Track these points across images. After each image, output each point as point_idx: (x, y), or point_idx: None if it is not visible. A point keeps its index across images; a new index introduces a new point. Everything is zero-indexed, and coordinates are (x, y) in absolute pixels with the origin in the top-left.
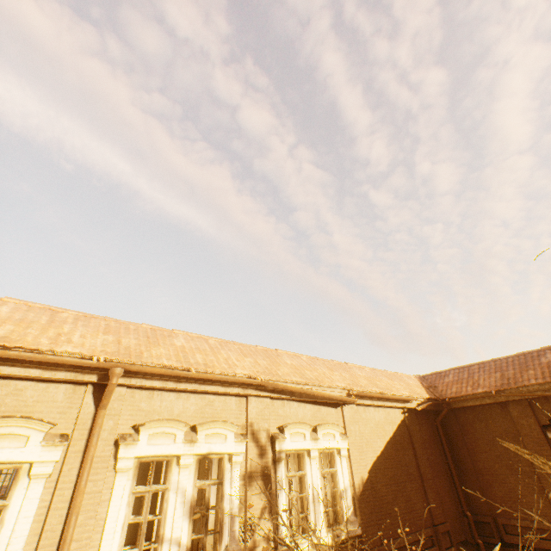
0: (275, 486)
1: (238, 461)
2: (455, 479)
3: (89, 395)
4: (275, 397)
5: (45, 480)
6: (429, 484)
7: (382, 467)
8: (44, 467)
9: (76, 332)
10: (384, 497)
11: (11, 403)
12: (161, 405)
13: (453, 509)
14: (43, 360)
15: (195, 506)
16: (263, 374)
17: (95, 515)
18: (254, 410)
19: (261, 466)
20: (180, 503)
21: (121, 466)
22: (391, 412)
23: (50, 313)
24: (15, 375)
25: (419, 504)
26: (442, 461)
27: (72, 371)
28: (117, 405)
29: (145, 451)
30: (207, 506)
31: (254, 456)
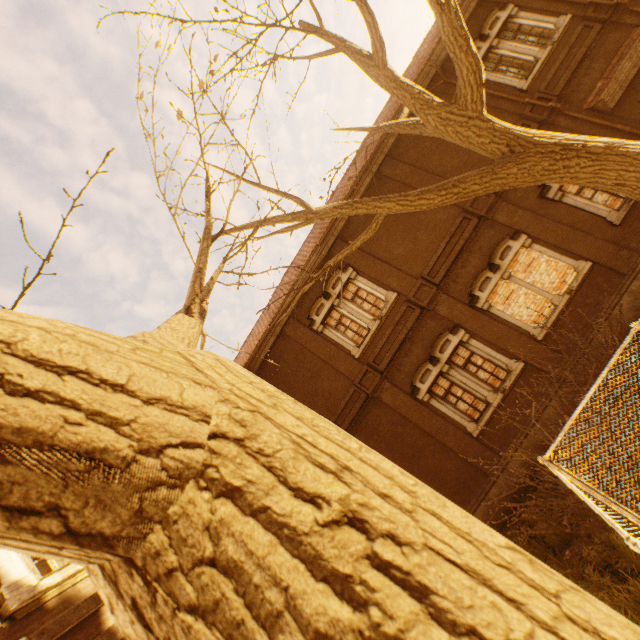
0: None
1: None
2: None
3: None
4: None
5: None
6: None
7: None
8: None
9: None
10: None
11: None
12: None
13: None
14: None
15: None
16: None
17: None
18: None
19: None
20: None
21: None
22: None
23: None
24: None
25: None
26: None
27: None
28: None
29: None
30: None
31: None
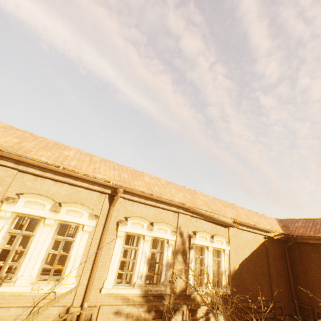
0: (188, 260)
1: (171, 243)
2: (291, 281)
3: (107, 199)
4: (193, 216)
5: (88, 233)
6: (273, 279)
7: (247, 264)
8: (88, 228)
9: (101, 168)
10: (246, 280)
11: (76, 197)
12: (137, 209)
13: (286, 296)
14: (90, 180)
15: (149, 260)
16: (189, 203)
17: (108, 253)
18: (181, 220)
19: (182, 249)
20: (143, 257)
21: (119, 234)
22: (257, 236)
23: (89, 157)
24: (77, 185)
25: (266, 288)
26: (284, 269)
27: (100, 186)
28: (118, 206)
29: (129, 230)
30: (155, 261)
31: (179, 243)
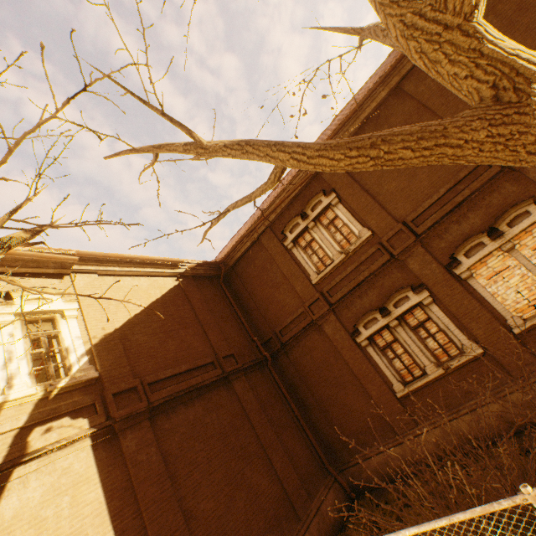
0: None
1: None
2: (242, 319)
3: None
4: None
5: None
6: (210, 327)
7: (144, 322)
8: None
9: None
10: (145, 344)
11: None
12: None
13: (243, 341)
14: None
15: None
16: None
17: None
18: None
19: None
20: None
21: None
22: (160, 280)
23: None
24: None
25: (199, 343)
26: (230, 311)
27: None
28: None
29: None
30: None
31: None
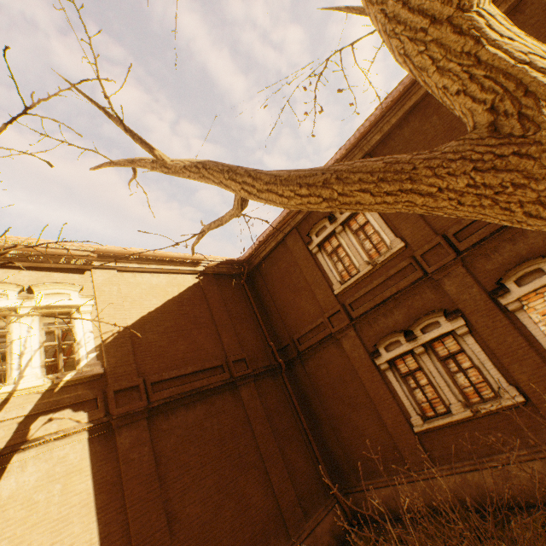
0: None
1: None
2: (261, 322)
3: None
4: None
5: None
6: (225, 328)
7: (157, 320)
8: None
9: None
10: (155, 343)
11: None
12: None
13: (258, 345)
14: None
15: None
16: None
17: None
18: None
19: None
20: None
21: None
22: (179, 278)
23: None
24: None
25: (210, 344)
26: (249, 312)
27: None
28: None
29: None
30: None
31: None
